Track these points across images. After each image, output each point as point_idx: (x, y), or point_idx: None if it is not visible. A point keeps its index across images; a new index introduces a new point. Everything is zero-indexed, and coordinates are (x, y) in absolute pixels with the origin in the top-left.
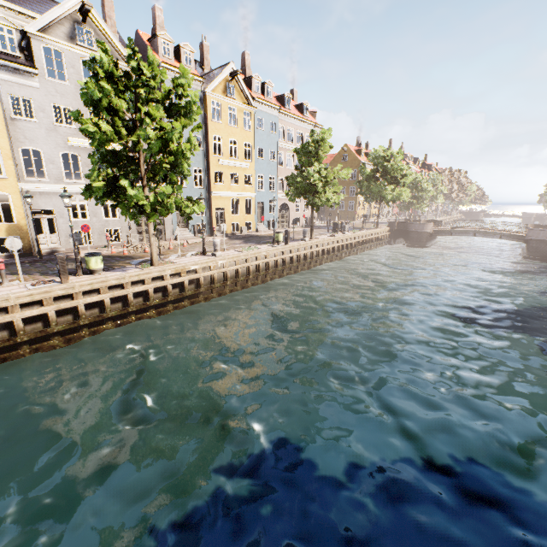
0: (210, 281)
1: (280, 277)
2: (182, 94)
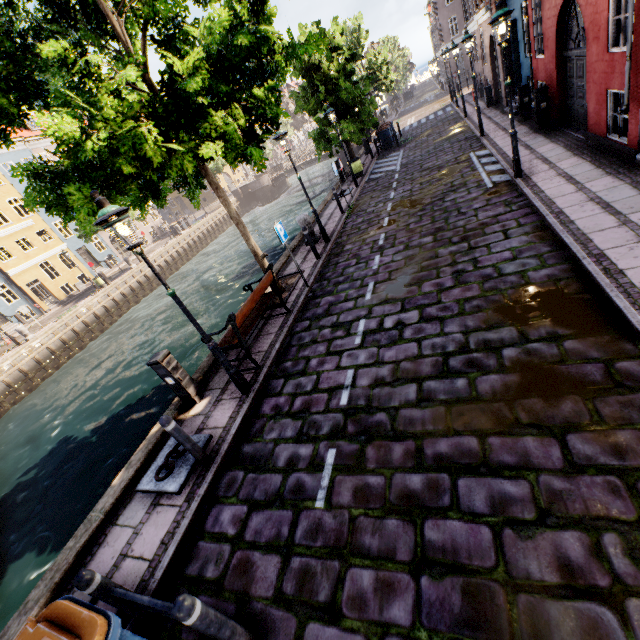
0: (38, 364)
1: (122, 316)
2: None
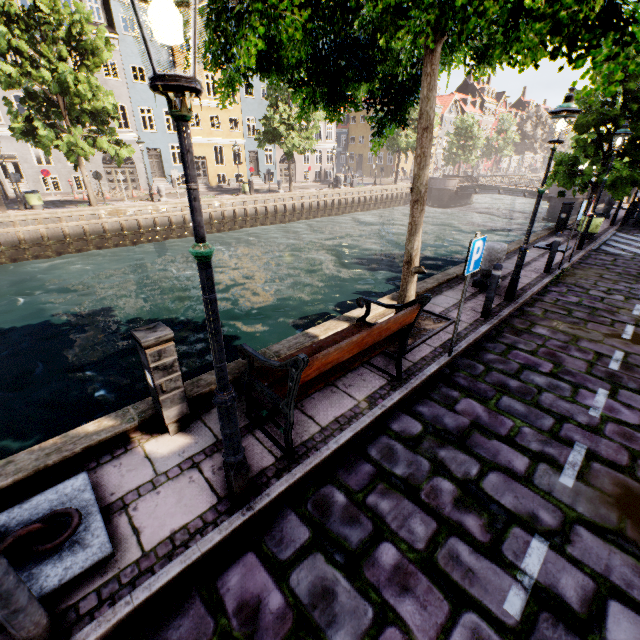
0: (154, 225)
1: (242, 228)
2: (83, 31)
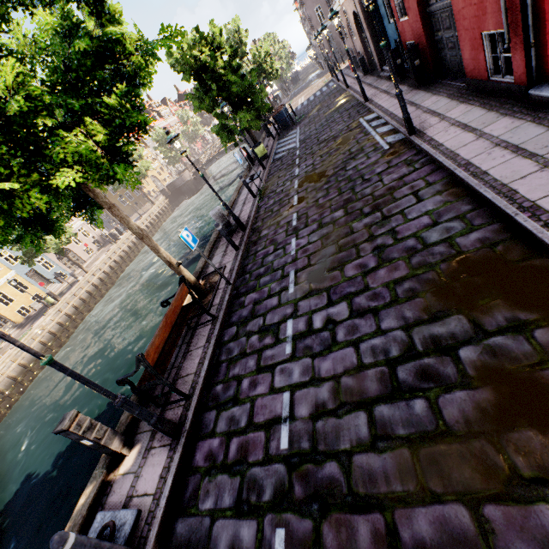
0: (1, 394)
1: (77, 327)
2: None
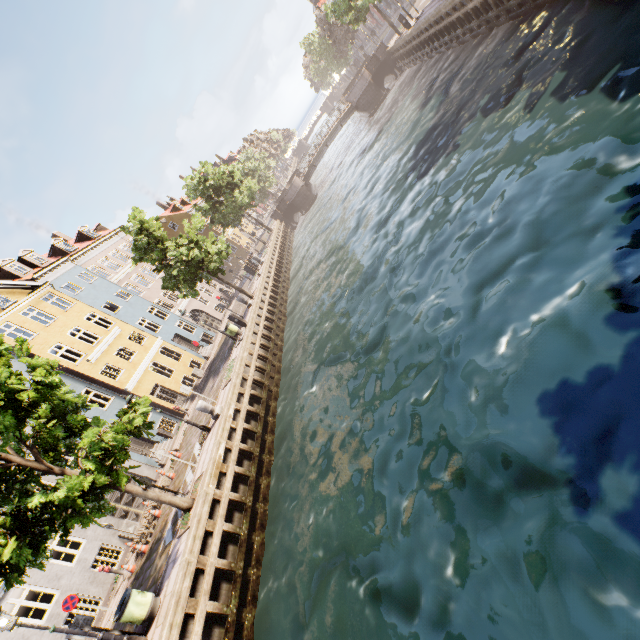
0: (250, 436)
1: (282, 350)
2: None
